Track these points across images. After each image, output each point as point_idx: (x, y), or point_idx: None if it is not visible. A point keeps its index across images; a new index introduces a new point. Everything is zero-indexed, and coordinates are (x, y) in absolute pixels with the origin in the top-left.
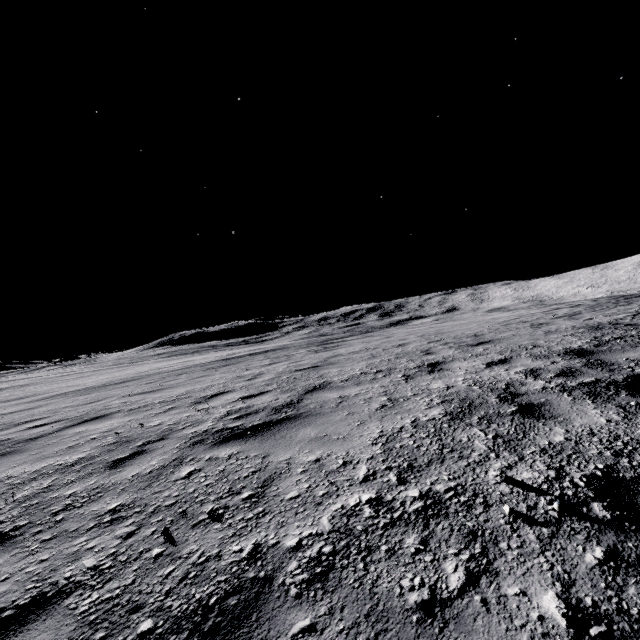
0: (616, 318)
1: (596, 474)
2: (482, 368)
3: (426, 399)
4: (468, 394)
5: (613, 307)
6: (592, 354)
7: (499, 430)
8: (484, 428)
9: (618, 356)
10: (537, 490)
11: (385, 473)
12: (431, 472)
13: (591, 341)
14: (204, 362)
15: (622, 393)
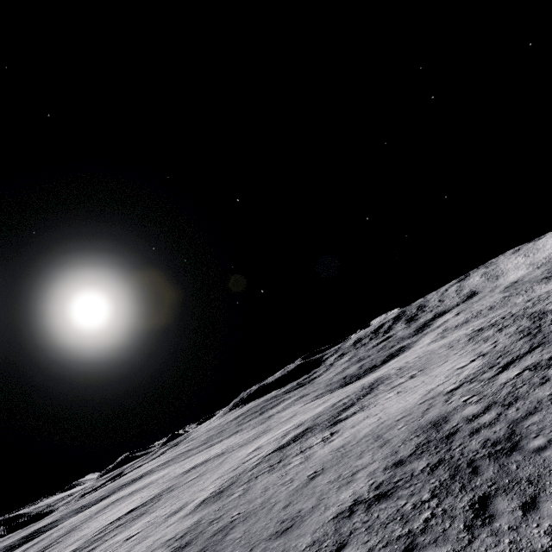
0: (456, 405)
1: (341, 542)
2: (363, 479)
3: (333, 508)
4: (344, 504)
5: (485, 371)
6: (399, 466)
7: (337, 526)
8: (335, 525)
9: (402, 469)
10: (329, 548)
11: (307, 547)
12: (316, 545)
13: (414, 448)
14: (268, 452)
15: (375, 503)
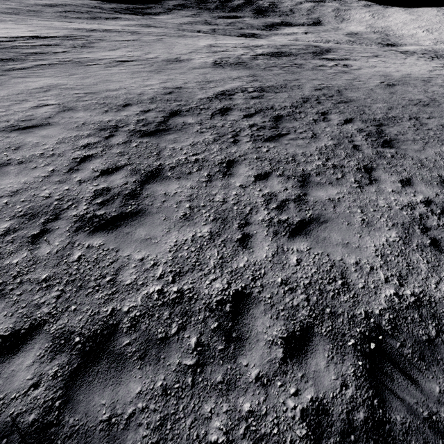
0: None
1: None
2: None
3: None
4: None
5: None
6: None
7: None
8: None
9: None
10: None
11: None
12: None
13: None
14: (252, 54)
15: None
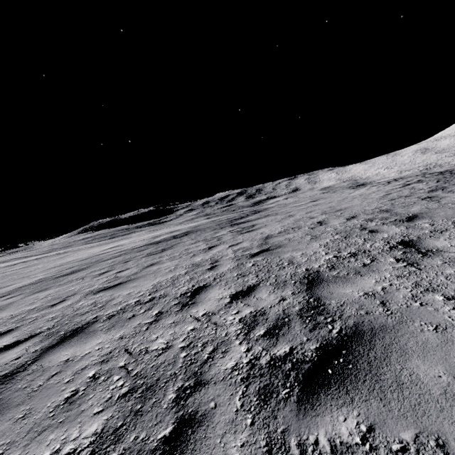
0: None
1: None
2: None
3: None
4: None
5: None
6: None
7: None
8: None
9: None
10: None
11: None
12: None
13: None
14: (136, 247)
15: None
